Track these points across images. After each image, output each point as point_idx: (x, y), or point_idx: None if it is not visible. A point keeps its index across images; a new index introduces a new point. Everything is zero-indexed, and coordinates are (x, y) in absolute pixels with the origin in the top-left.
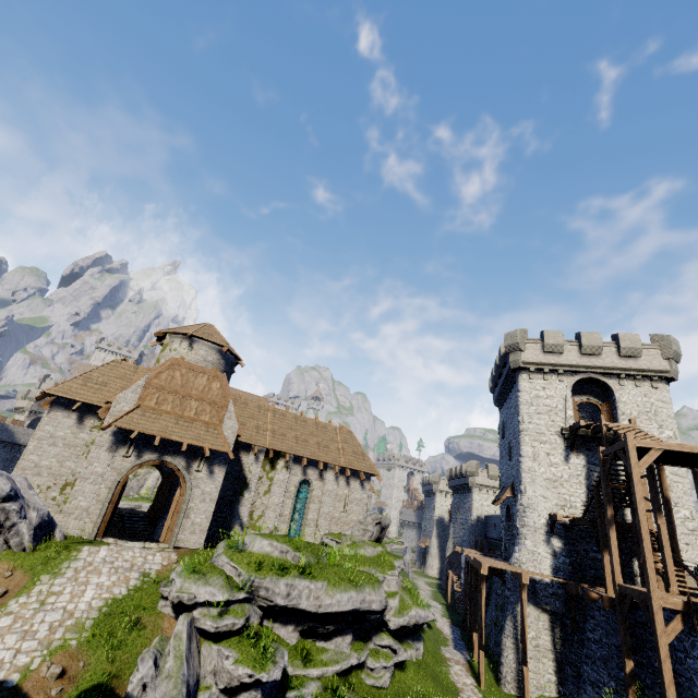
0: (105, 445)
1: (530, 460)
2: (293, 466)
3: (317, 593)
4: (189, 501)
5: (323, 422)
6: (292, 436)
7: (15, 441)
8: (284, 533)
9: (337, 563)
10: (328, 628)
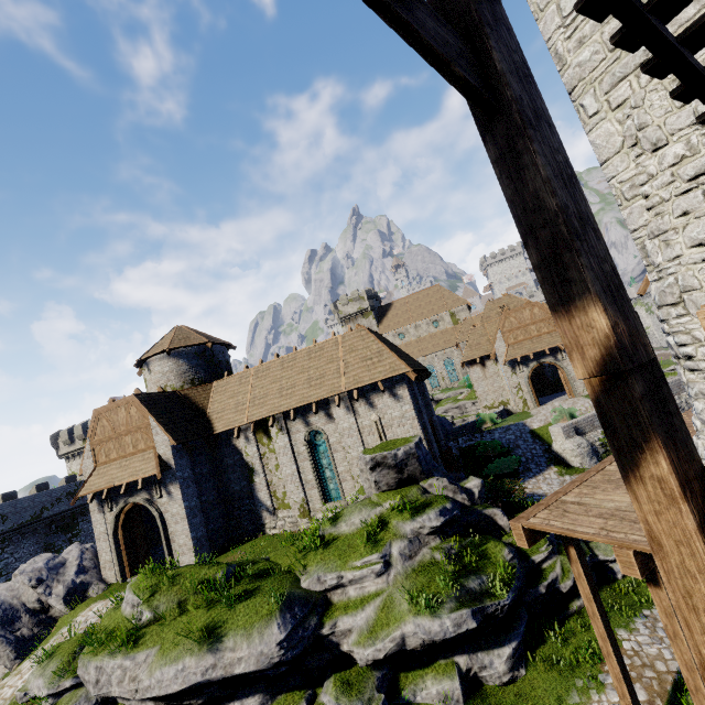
0: (96, 509)
1: (625, 157)
2: (291, 423)
3: (136, 671)
4: (165, 528)
5: (318, 344)
6: (276, 391)
7: None
8: (319, 500)
9: (283, 565)
10: (190, 703)
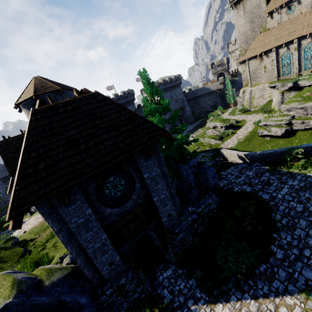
0: None
1: None
2: None
3: None
4: None
5: None
6: None
7: (211, 90)
8: None
9: None
10: None
